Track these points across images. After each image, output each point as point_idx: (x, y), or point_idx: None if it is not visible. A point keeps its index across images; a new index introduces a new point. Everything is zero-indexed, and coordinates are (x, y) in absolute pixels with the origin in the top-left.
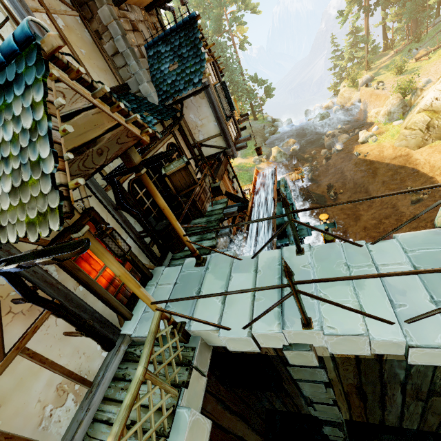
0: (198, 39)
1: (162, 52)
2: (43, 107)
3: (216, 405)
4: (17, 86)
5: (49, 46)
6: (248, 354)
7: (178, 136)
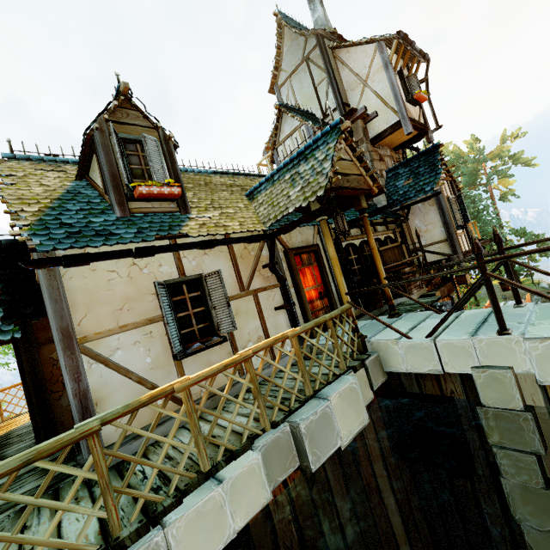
0: (436, 160)
1: (400, 173)
2: (333, 148)
3: (375, 442)
4: (322, 145)
5: (344, 127)
6: (428, 394)
7: (398, 238)
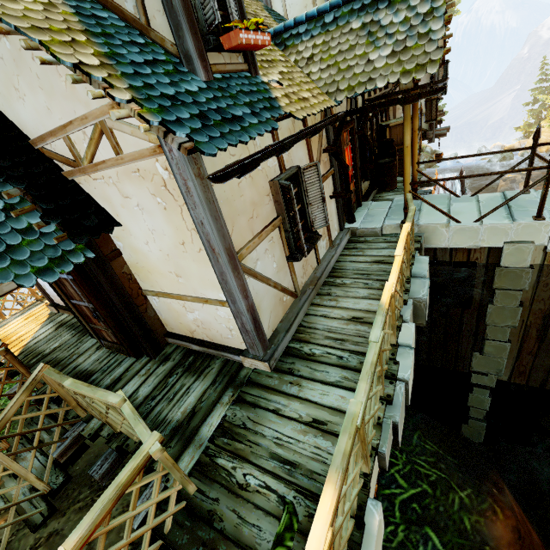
0: None
1: None
2: None
3: None
4: None
5: None
6: (456, 261)
7: None
